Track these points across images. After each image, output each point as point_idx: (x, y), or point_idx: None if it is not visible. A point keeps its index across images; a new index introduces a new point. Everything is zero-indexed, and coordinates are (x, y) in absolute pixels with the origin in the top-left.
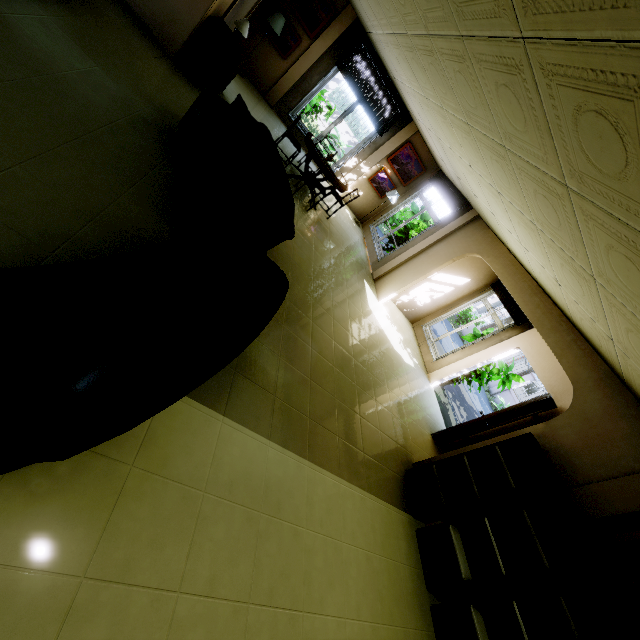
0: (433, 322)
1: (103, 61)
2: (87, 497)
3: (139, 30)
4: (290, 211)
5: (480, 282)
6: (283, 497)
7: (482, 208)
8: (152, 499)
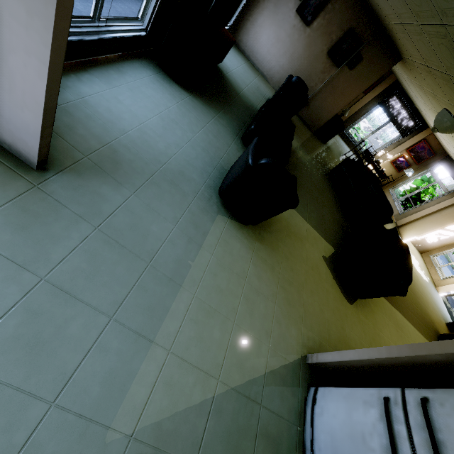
0: (439, 254)
1: (309, 153)
2: (369, 309)
3: (303, 125)
4: (392, 212)
5: None
6: (401, 327)
7: None
8: (377, 314)
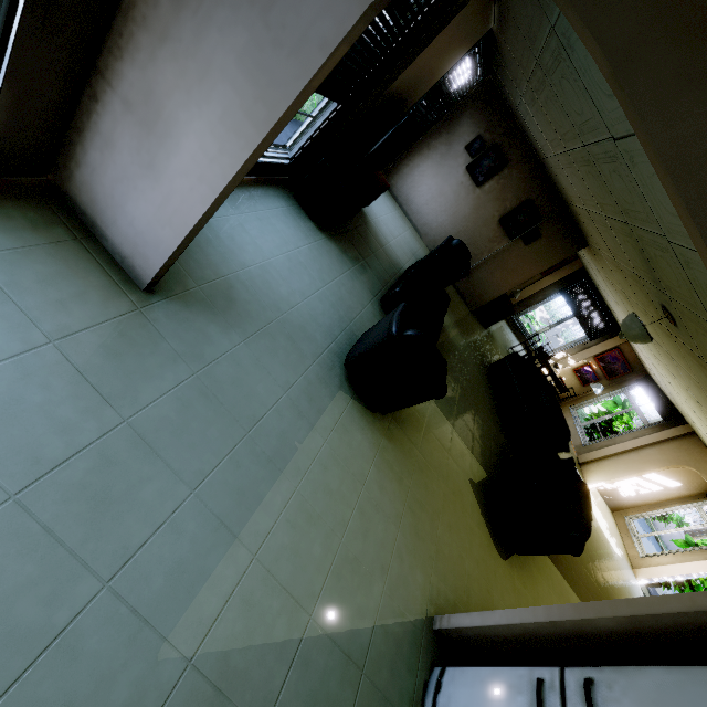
0: (637, 516)
1: (464, 336)
2: (529, 574)
3: (460, 300)
4: (569, 436)
5: (693, 489)
6: None
7: (699, 432)
8: (541, 586)
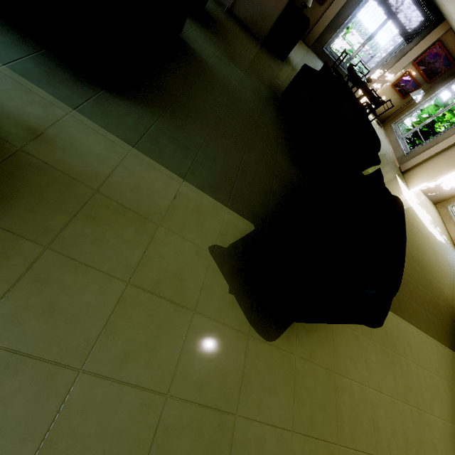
0: None
1: (241, 67)
2: (322, 333)
3: (243, 31)
4: (378, 145)
5: None
6: (395, 340)
7: None
8: (343, 336)
